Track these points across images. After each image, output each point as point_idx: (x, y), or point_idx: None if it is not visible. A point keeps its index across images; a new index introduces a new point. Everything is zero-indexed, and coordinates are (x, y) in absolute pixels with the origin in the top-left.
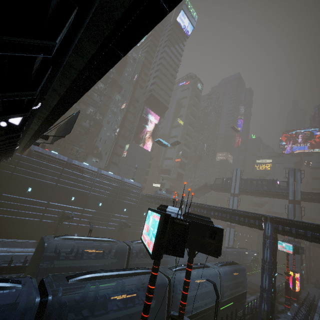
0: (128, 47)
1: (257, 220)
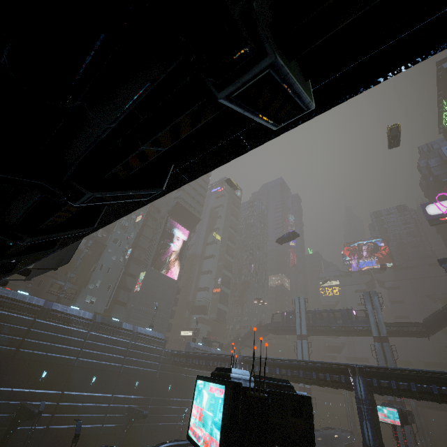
0: (197, 173)
1: (342, 374)
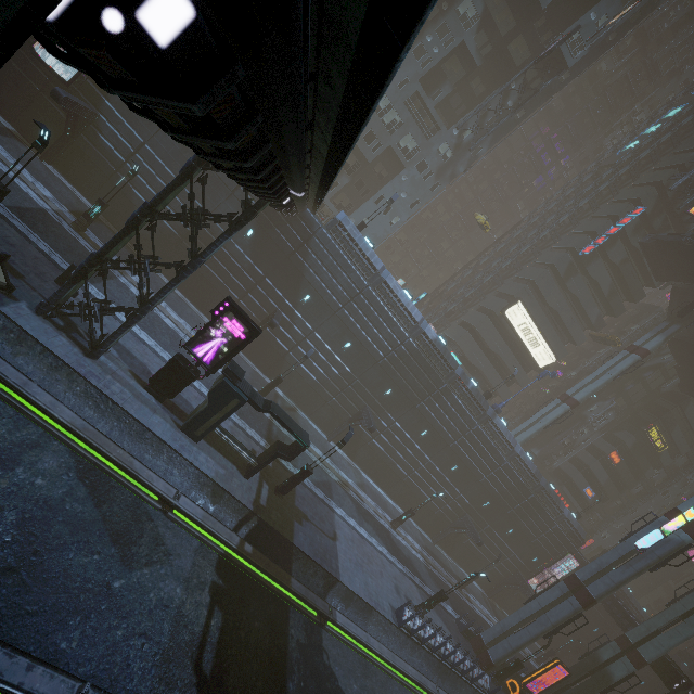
0: None
1: None
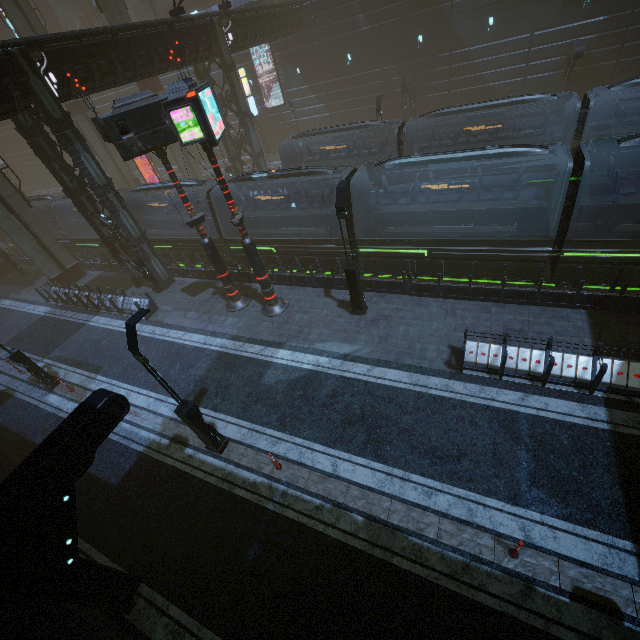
0: None
1: None
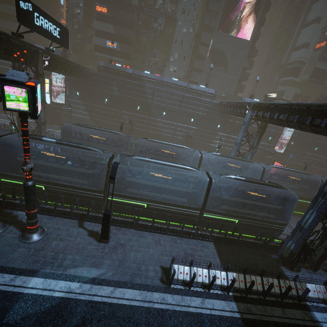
0: None
1: None
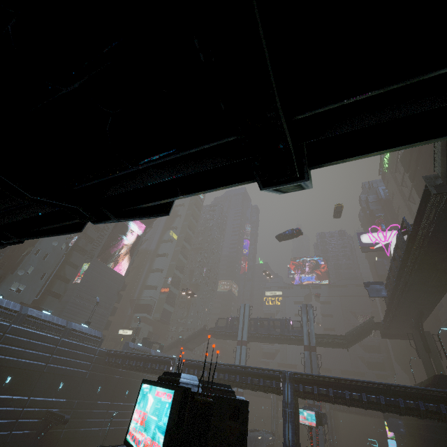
0: None
1: (274, 379)
